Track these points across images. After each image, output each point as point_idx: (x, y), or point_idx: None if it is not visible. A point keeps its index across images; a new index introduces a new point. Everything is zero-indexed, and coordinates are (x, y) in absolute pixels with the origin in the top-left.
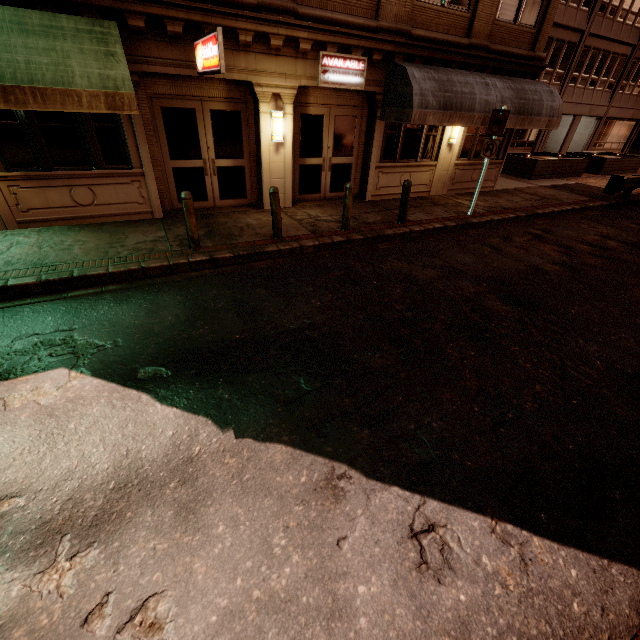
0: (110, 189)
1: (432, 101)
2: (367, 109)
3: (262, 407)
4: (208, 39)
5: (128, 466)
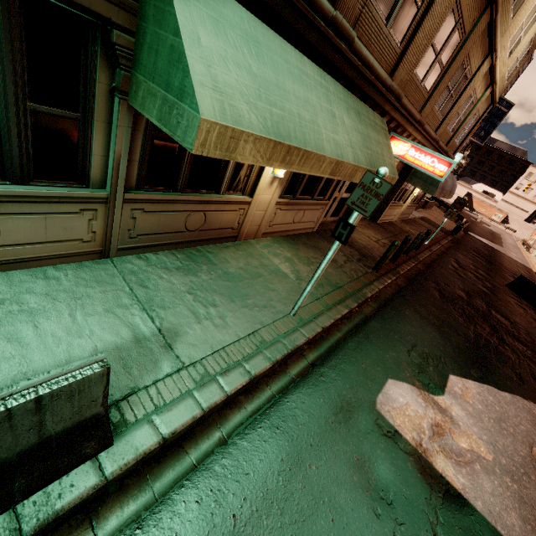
0: (310, 212)
1: (441, 185)
2: (399, 172)
3: (521, 387)
4: (431, 154)
5: (533, 424)
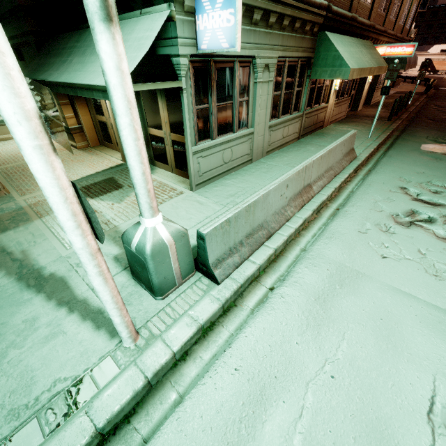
0: (343, 106)
1: (408, 60)
2: None
3: None
4: (401, 46)
5: None
